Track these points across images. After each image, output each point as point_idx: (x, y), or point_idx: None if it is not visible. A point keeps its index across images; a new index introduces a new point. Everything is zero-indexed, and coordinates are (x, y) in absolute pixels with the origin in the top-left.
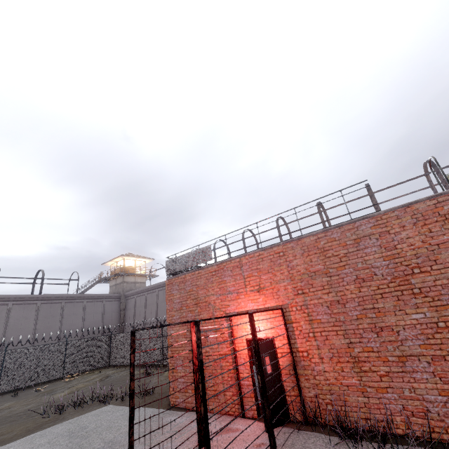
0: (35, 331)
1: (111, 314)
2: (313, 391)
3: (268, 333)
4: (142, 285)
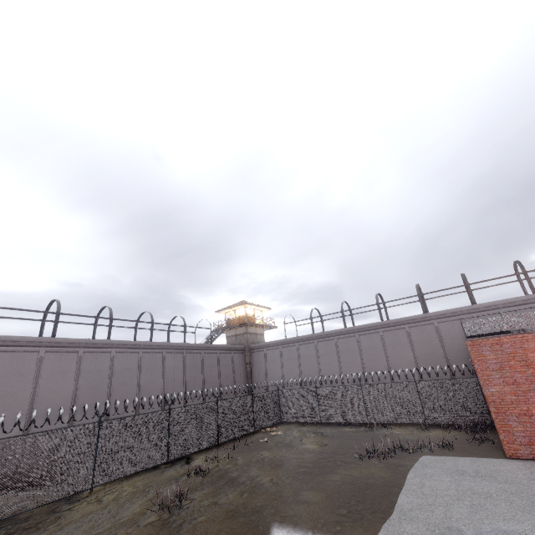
0: (185, 382)
1: (239, 368)
2: None
3: None
4: (261, 337)
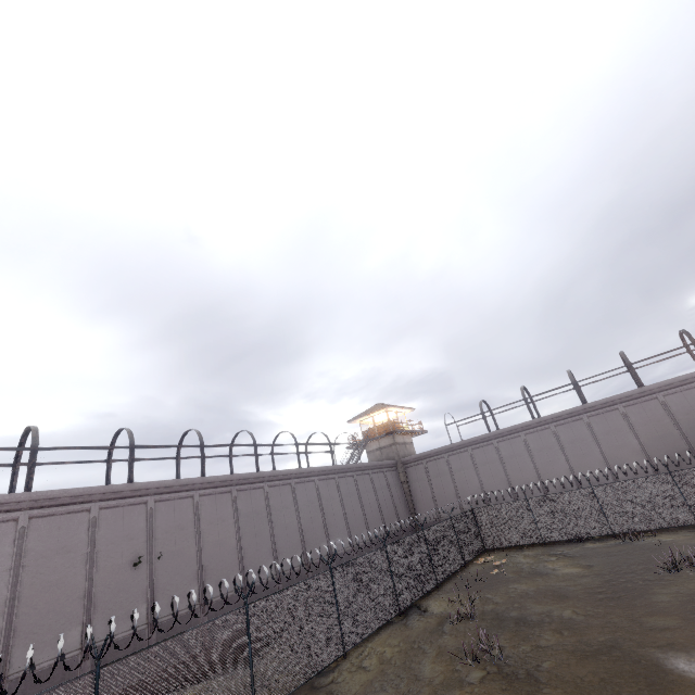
0: (345, 515)
1: (395, 489)
2: None
3: None
4: (411, 447)
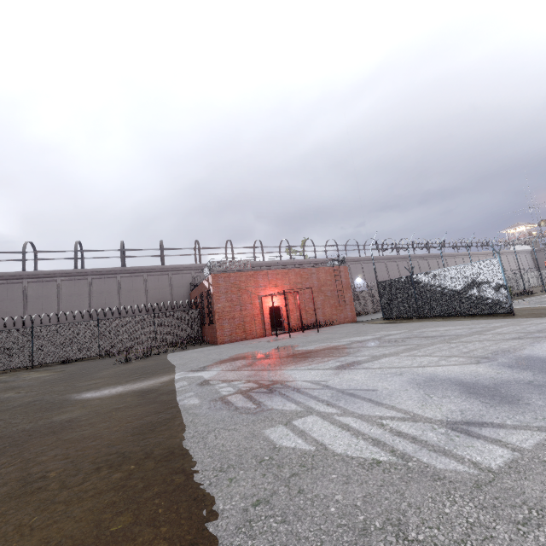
0: None
1: None
2: (293, 322)
3: (279, 304)
4: None
